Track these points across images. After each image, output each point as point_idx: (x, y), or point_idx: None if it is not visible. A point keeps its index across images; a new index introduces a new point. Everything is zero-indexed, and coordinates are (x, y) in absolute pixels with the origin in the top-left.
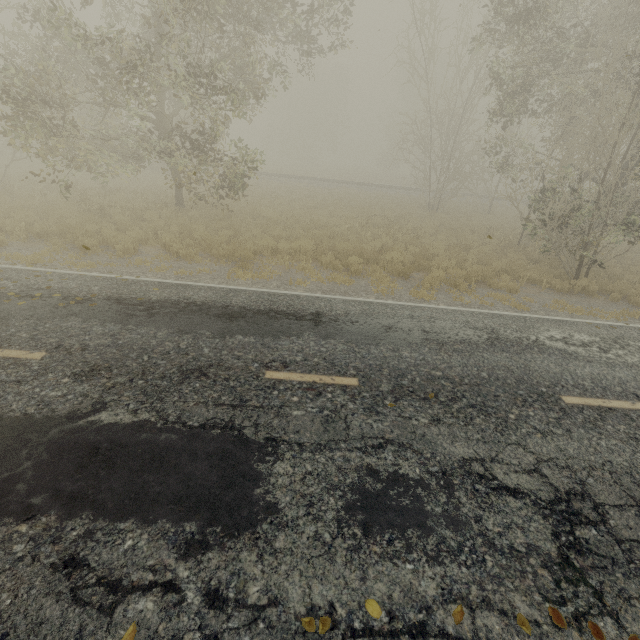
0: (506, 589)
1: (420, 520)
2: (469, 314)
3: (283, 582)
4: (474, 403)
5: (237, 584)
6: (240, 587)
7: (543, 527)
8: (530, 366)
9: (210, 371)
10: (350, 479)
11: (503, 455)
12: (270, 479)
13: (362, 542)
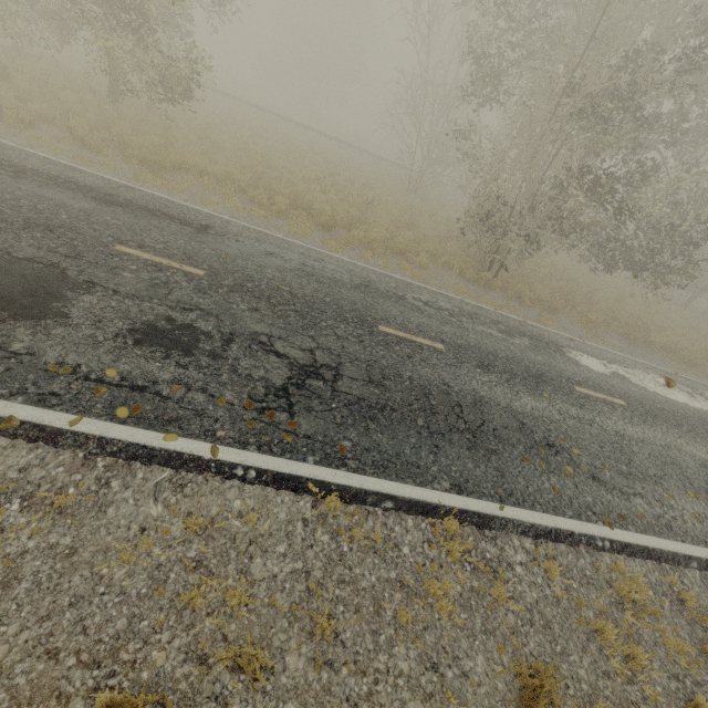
0: (225, 389)
1: (188, 349)
2: (361, 267)
3: (46, 348)
4: (299, 310)
5: (5, 340)
6: (7, 342)
7: (284, 373)
8: (375, 306)
9: (58, 230)
10: (146, 318)
11: (292, 338)
12: (72, 301)
13: (129, 347)
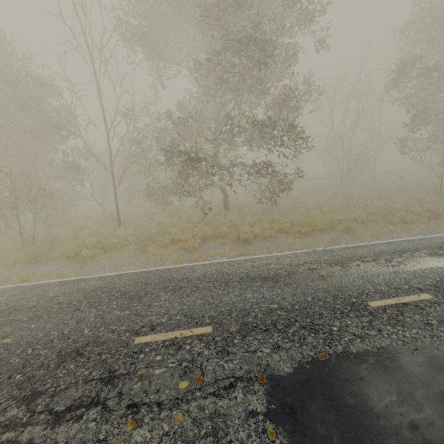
0: None
1: None
2: None
3: None
4: None
5: None
6: None
7: None
8: None
9: None
10: None
11: None
12: None
13: None
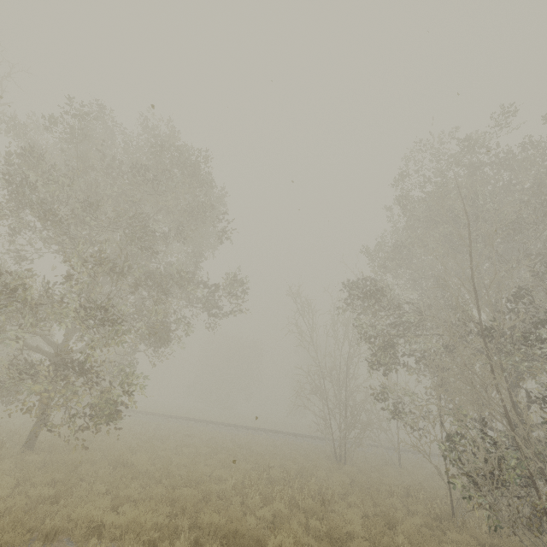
0: None
1: None
2: None
3: None
4: None
5: None
6: None
7: None
8: None
9: None
10: None
11: None
12: None
13: None
